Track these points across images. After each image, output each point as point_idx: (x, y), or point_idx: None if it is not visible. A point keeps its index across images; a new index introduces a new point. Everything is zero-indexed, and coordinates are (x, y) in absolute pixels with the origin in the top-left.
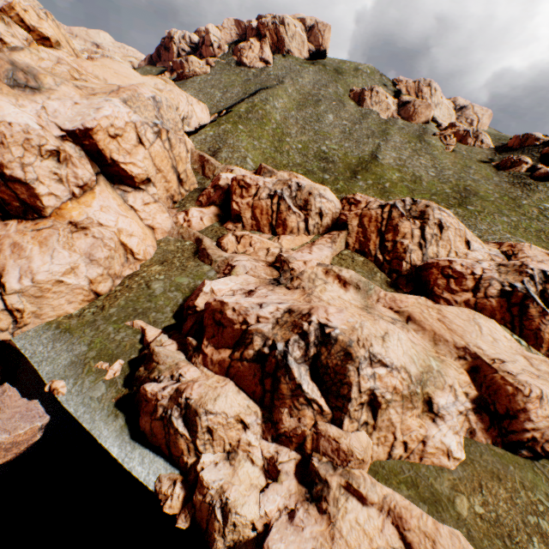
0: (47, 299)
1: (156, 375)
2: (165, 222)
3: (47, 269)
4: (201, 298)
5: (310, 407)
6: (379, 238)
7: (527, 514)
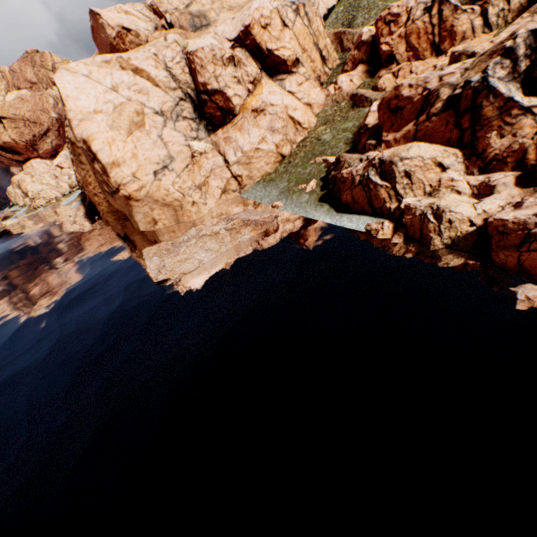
0: (253, 165)
1: (346, 166)
2: (318, 97)
3: (248, 142)
4: (369, 118)
5: (528, 116)
6: None
7: None
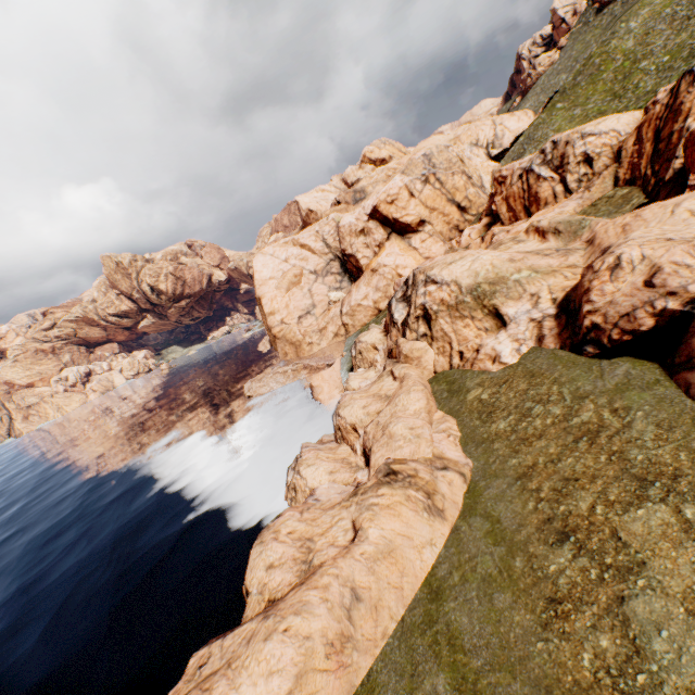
0: (356, 316)
1: None
2: (438, 251)
3: (354, 299)
4: None
5: (394, 328)
6: (653, 143)
7: (528, 401)
